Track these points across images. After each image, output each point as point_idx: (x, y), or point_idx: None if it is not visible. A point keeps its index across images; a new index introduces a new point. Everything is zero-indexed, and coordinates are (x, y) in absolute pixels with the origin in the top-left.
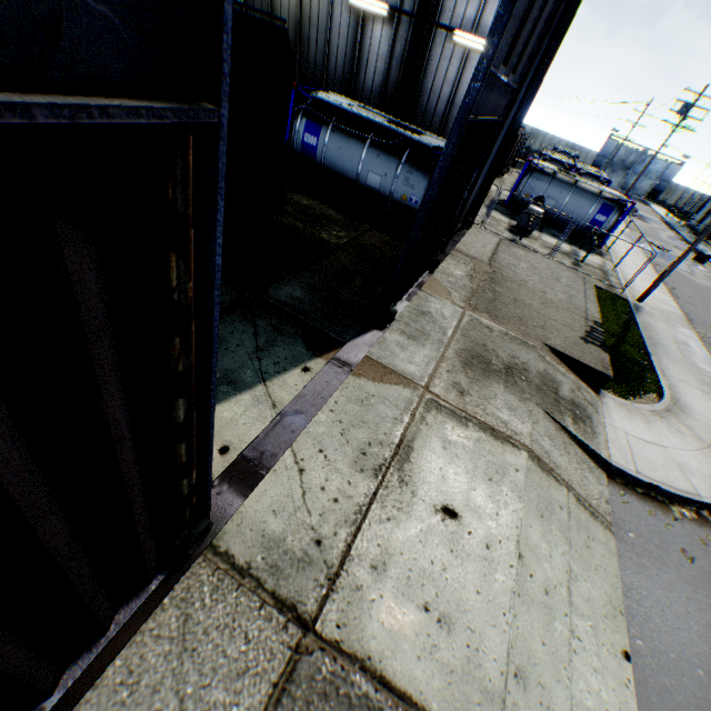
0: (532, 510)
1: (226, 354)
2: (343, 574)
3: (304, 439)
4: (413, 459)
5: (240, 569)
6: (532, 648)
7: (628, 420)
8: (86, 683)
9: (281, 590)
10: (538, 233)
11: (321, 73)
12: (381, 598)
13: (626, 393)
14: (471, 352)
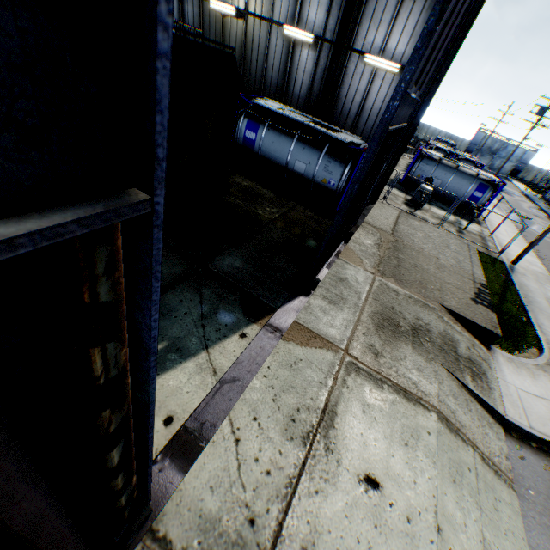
0: (445, 475)
1: (175, 323)
2: None
3: (241, 406)
4: (337, 424)
5: None
6: None
7: (516, 374)
8: None
9: None
10: (428, 206)
11: (260, 84)
12: None
13: (511, 348)
14: (382, 315)
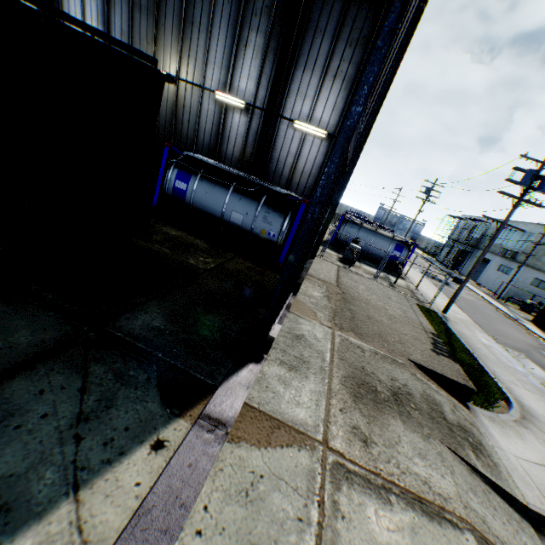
0: None
1: (13, 440)
2: None
3: None
4: None
5: None
6: None
7: (506, 437)
8: None
9: None
10: (359, 263)
11: (192, 143)
12: None
13: (485, 403)
14: (355, 379)
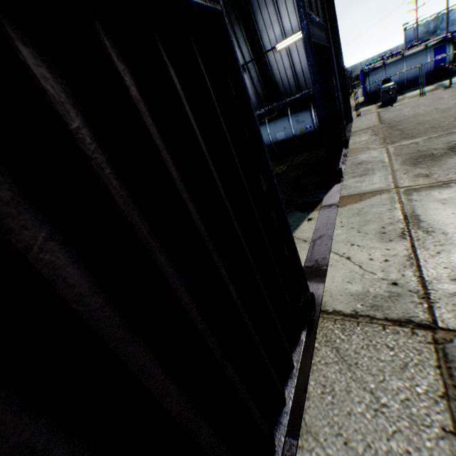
0: None
1: None
2: (431, 292)
3: (336, 245)
4: (423, 219)
5: (350, 315)
6: None
7: None
8: (300, 396)
9: (390, 316)
10: (400, 97)
11: None
12: None
13: None
14: (411, 158)
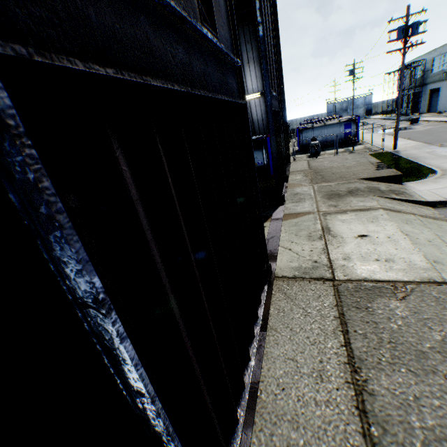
0: (399, 223)
1: None
2: (334, 265)
3: (282, 242)
4: (332, 230)
5: (292, 278)
6: (436, 255)
7: (424, 186)
8: (266, 315)
9: (313, 276)
10: (323, 152)
11: None
12: (355, 264)
13: (416, 179)
14: (328, 195)
